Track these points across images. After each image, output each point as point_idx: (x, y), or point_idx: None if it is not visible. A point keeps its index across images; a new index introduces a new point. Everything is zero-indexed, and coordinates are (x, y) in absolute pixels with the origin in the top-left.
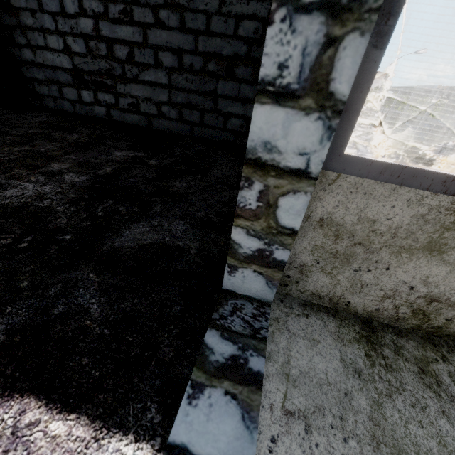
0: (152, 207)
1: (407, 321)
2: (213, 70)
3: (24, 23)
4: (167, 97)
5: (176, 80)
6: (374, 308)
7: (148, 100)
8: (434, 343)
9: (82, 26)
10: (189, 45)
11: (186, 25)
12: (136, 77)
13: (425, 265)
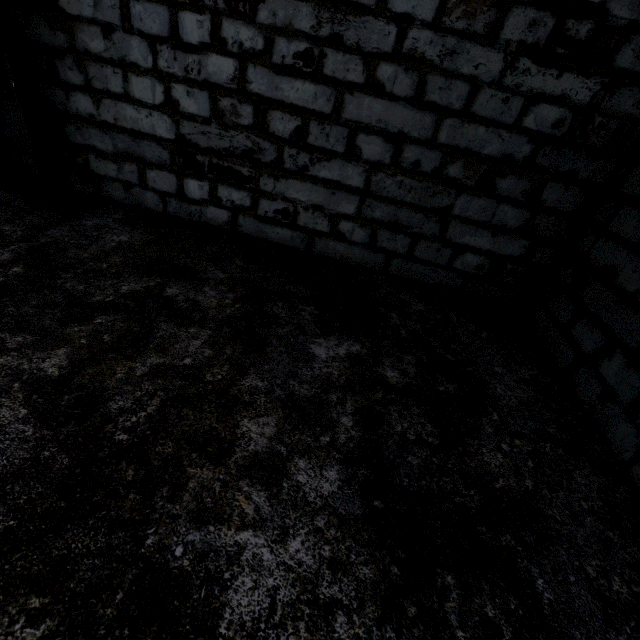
0: (530, 581)
1: None
2: (456, 176)
3: (84, 47)
4: (354, 208)
5: (380, 184)
6: None
7: (316, 209)
8: None
9: (210, 69)
10: (422, 129)
11: (426, 97)
12: (301, 170)
13: None
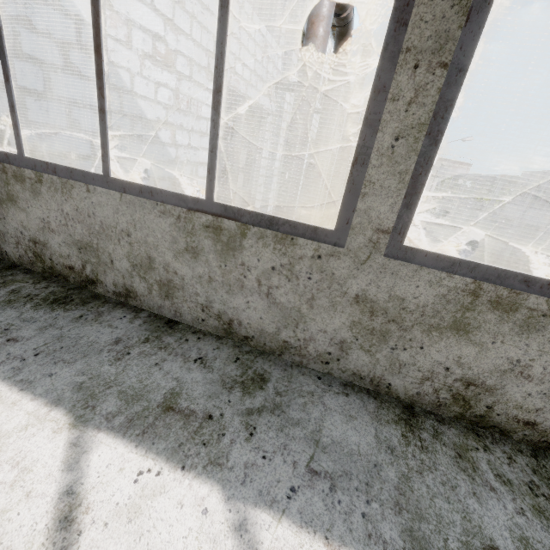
0: None
1: (37, 265)
2: None
3: None
4: None
5: None
6: (19, 255)
7: None
8: (47, 279)
9: None
10: None
11: None
12: None
13: (16, 213)
